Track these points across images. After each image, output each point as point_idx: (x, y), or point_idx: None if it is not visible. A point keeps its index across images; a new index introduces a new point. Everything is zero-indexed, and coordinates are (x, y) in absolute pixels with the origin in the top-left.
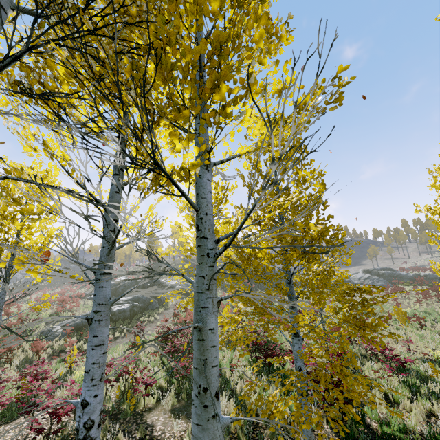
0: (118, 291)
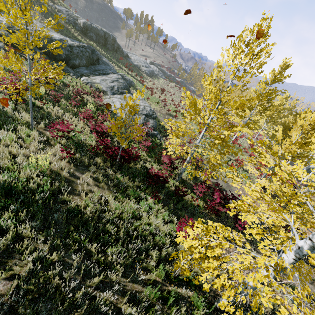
0: (60, 55)
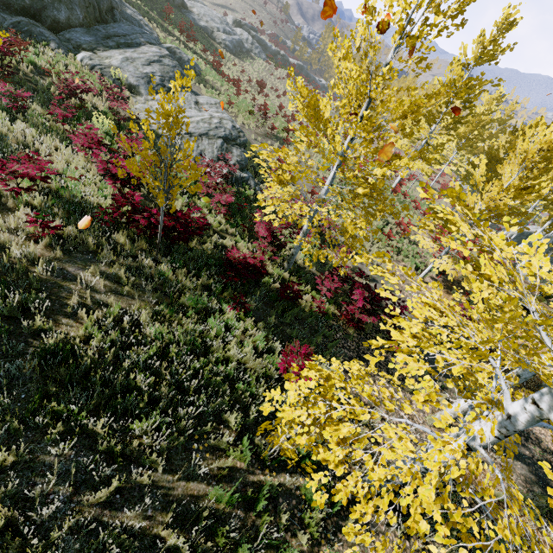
0: None
